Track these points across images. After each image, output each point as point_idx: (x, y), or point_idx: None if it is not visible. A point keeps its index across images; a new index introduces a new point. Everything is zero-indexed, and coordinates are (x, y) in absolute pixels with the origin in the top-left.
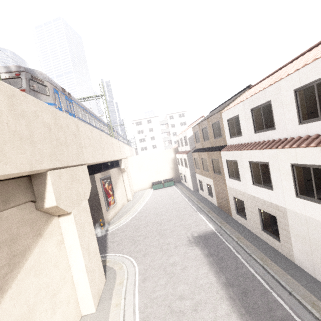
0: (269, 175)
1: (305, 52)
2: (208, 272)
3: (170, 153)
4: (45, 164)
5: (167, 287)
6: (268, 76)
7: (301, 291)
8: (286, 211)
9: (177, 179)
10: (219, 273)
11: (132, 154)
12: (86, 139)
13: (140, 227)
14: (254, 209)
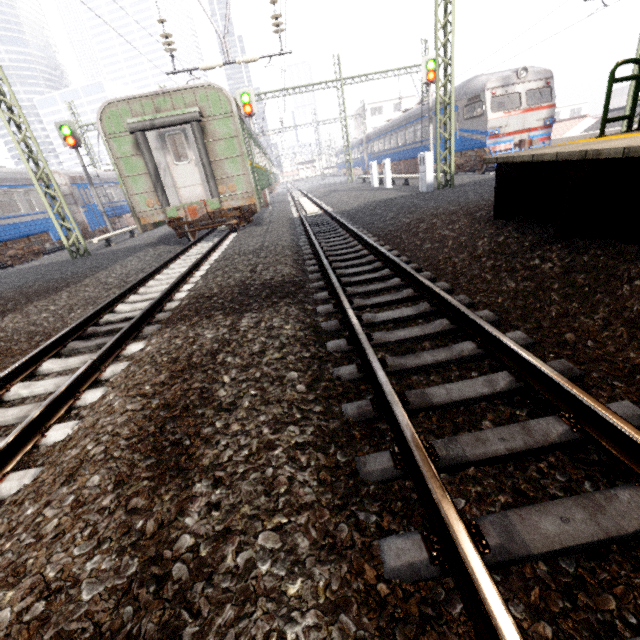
0: None
1: None
2: None
3: None
4: None
5: None
6: None
7: None
8: None
9: None
10: None
11: None
12: None
13: None
14: None
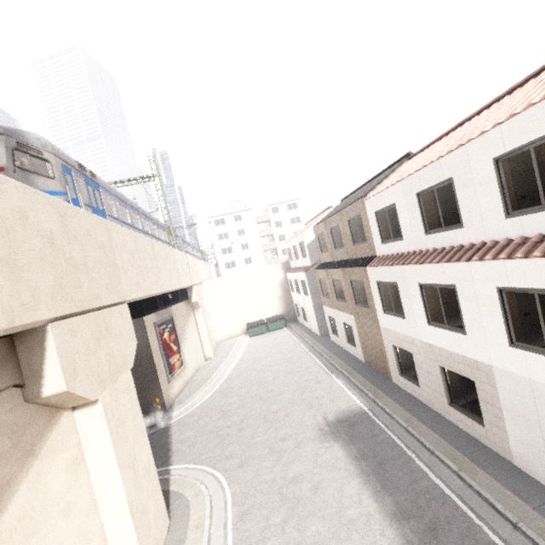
0: (457, 308)
1: (501, 96)
2: (361, 491)
3: (276, 272)
4: (42, 311)
5: (287, 528)
6: (440, 138)
7: (533, 520)
8: (492, 372)
9: (291, 316)
10: (382, 493)
11: (210, 275)
12: (125, 255)
13: (231, 409)
14: (432, 368)
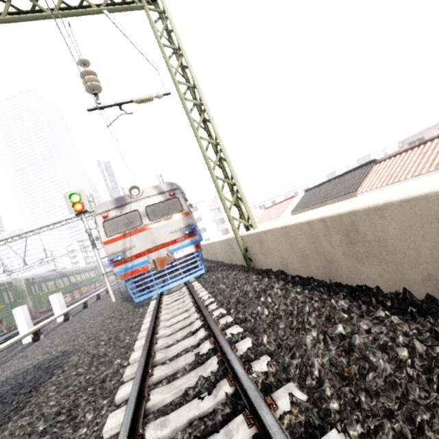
0: None
1: None
2: None
3: None
4: None
5: None
6: (405, 151)
7: None
8: None
9: None
10: None
11: None
12: None
13: None
14: None
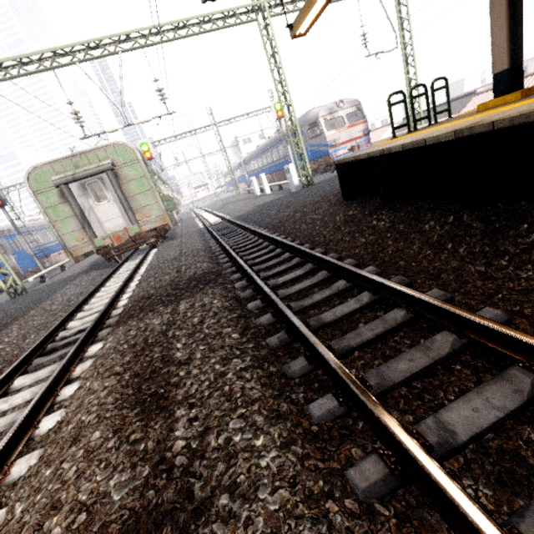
0: None
1: None
2: None
3: None
4: None
5: None
6: None
7: None
8: None
9: None
10: None
11: None
12: None
13: None
14: None
